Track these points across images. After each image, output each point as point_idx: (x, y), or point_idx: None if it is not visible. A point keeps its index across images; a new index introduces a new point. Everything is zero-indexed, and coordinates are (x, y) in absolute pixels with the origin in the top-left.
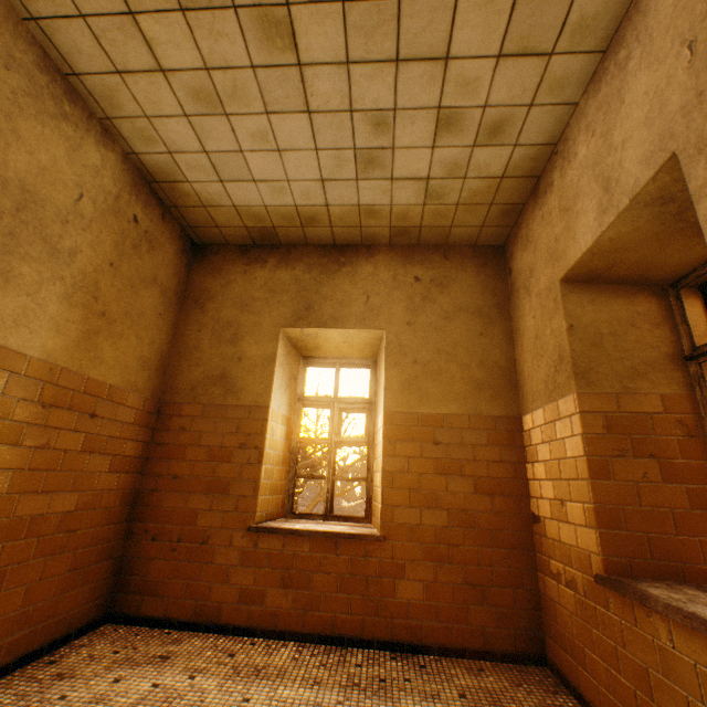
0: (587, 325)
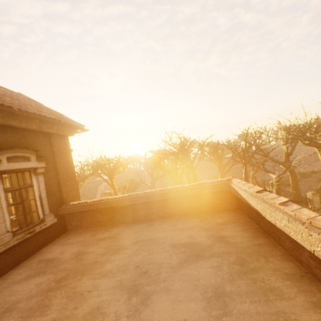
0: (14, 180)
